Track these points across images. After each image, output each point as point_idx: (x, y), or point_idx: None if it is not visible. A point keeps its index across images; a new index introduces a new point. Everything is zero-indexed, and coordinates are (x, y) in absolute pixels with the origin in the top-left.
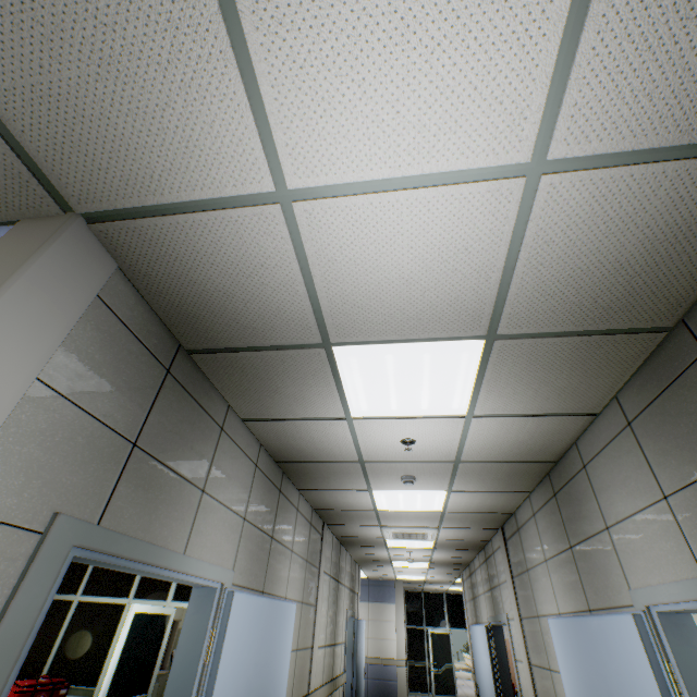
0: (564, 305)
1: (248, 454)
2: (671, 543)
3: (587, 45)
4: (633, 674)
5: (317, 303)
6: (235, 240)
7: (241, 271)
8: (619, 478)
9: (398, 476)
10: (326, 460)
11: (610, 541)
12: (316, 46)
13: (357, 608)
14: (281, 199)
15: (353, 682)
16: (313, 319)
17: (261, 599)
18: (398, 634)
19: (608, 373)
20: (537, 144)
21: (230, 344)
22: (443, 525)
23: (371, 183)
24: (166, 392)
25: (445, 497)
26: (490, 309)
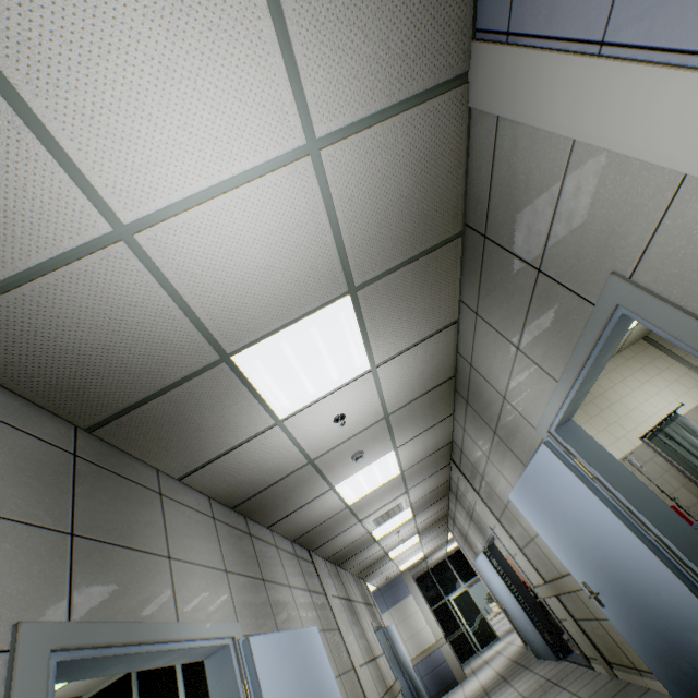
0: (388, 243)
1: (201, 510)
2: (536, 377)
3: (300, 54)
4: (564, 484)
5: (198, 321)
6: (93, 290)
7: (111, 319)
8: (491, 357)
9: (348, 458)
10: (279, 478)
11: (510, 406)
12: (98, 98)
13: (381, 618)
14: (122, 236)
15: (409, 685)
16: (201, 338)
17: (280, 634)
18: (427, 619)
19: (445, 284)
20: (305, 129)
21: (131, 401)
22: (409, 486)
23: (196, 196)
24: (82, 476)
25: (396, 456)
26: (340, 267)
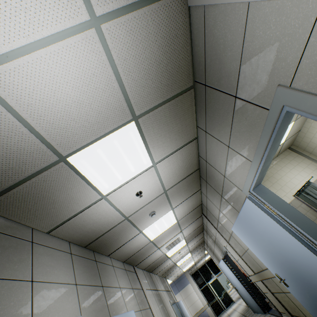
0: (152, 90)
1: (62, 250)
2: (240, 161)
3: None
4: (260, 219)
5: (40, 135)
6: None
7: None
8: (215, 154)
9: (147, 215)
10: (109, 228)
11: (228, 180)
12: None
13: (175, 297)
14: None
15: None
16: (44, 146)
17: None
18: (198, 295)
19: (187, 116)
20: (88, 9)
21: (4, 186)
22: (182, 228)
23: (20, 50)
24: None
25: (173, 213)
26: (125, 104)
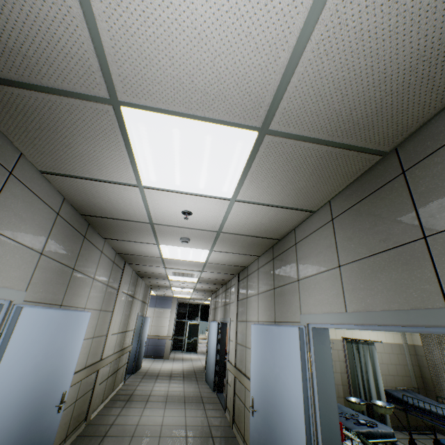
0: (328, 111)
1: (48, 203)
2: (333, 293)
3: None
4: (289, 356)
5: (98, 38)
6: None
7: None
8: (315, 253)
9: (178, 237)
10: (123, 218)
11: (298, 288)
12: None
13: (146, 311)
14: None
15: (137, 349)
16: (95, 61)
17: (55, 311)
18: (170, 324)
19: (333, 182)
20: None
21: None
22: (205, 270)
23: None
24: None
25: (208, 254)
26: (270, 99)
